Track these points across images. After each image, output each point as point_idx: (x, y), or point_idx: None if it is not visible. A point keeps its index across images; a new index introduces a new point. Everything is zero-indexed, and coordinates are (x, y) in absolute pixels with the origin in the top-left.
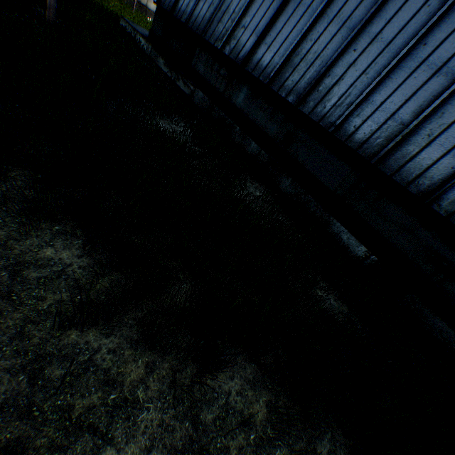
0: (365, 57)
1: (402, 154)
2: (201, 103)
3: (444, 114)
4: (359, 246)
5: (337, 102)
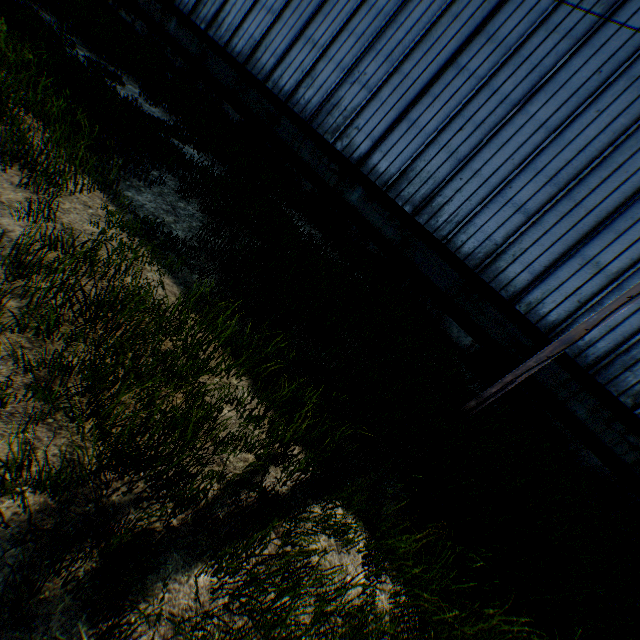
0: (240, 2)
1: (256, 59)
2: (142, 31)
3: (271, 36)
4: (237, 116)
5: (227, 29)
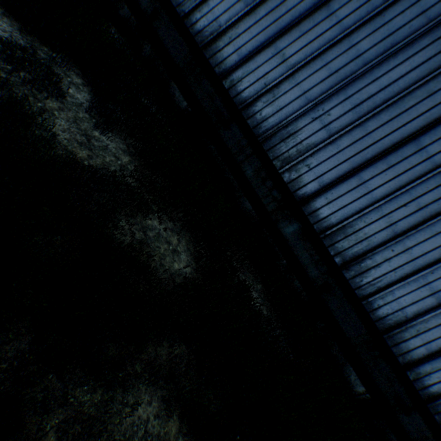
0: None
1: (216, 47)
2: None
3: (239, 28)
4: (184, 102)
5: None
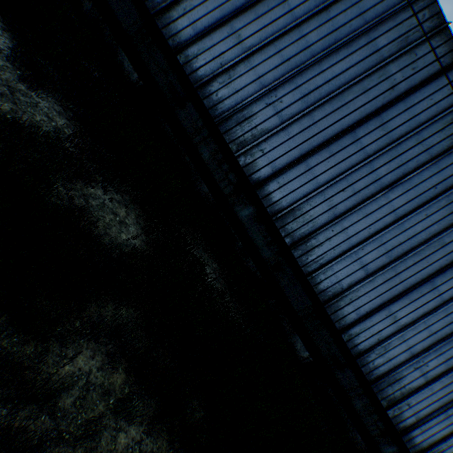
0: None
1: (170, 17)
2: None
3: None
4: (134, 74)
5: None
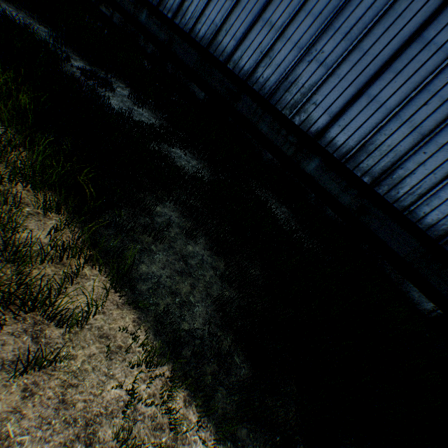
0: None
1: (217, 42)
2: (119, 22)
3: (231, 20)
4: (202, 93)
5: (191, 16)
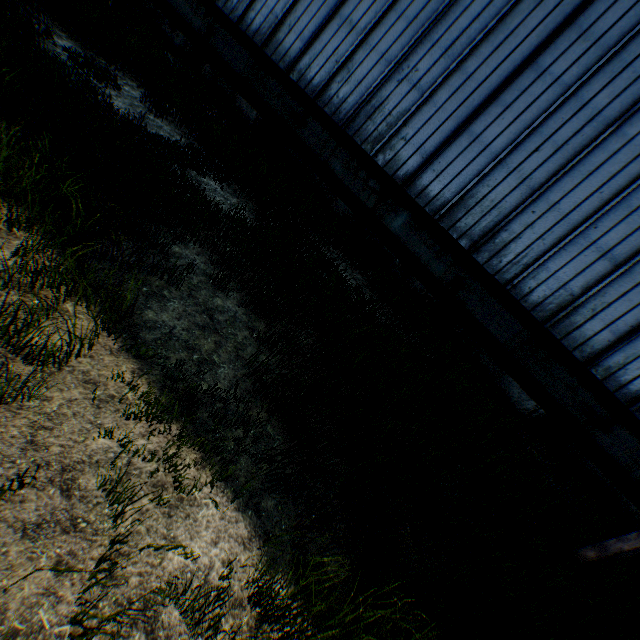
0: None
1: (277, 41)
2: None
3: (297, 12)
4: (253, 112)
5: None
